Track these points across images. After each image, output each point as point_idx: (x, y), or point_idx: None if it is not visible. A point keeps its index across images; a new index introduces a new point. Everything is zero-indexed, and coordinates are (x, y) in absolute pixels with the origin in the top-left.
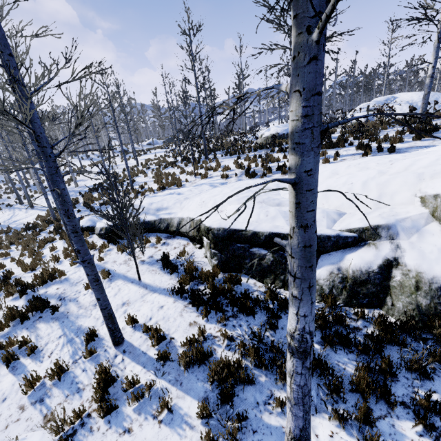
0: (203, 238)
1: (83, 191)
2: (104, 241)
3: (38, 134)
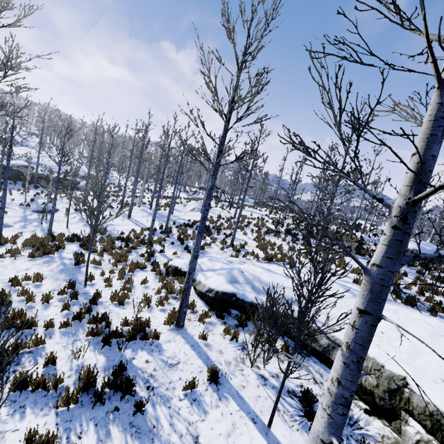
0: (406, 417)
1: (177, 221)
2: (209, 308)
3: (416, 207)
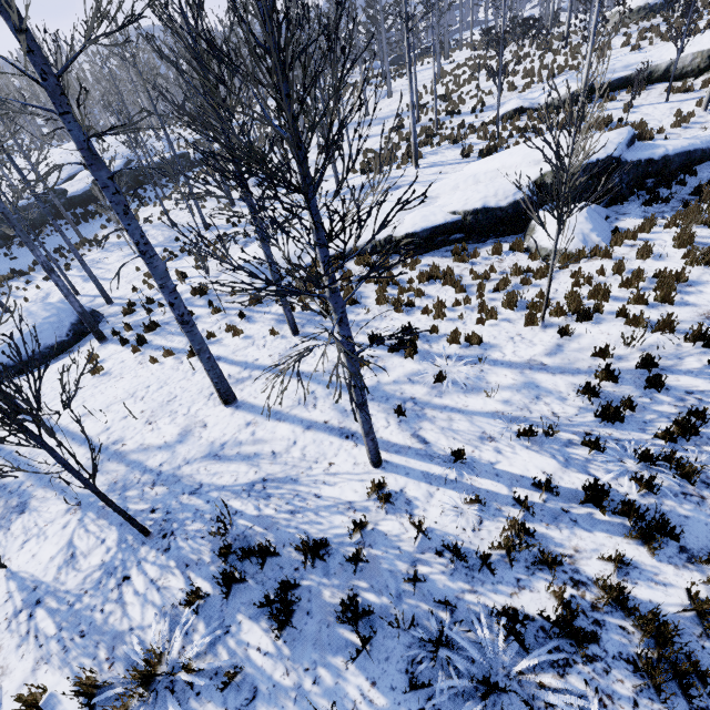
0: None
1: (394, 115)
2: None
3: None
